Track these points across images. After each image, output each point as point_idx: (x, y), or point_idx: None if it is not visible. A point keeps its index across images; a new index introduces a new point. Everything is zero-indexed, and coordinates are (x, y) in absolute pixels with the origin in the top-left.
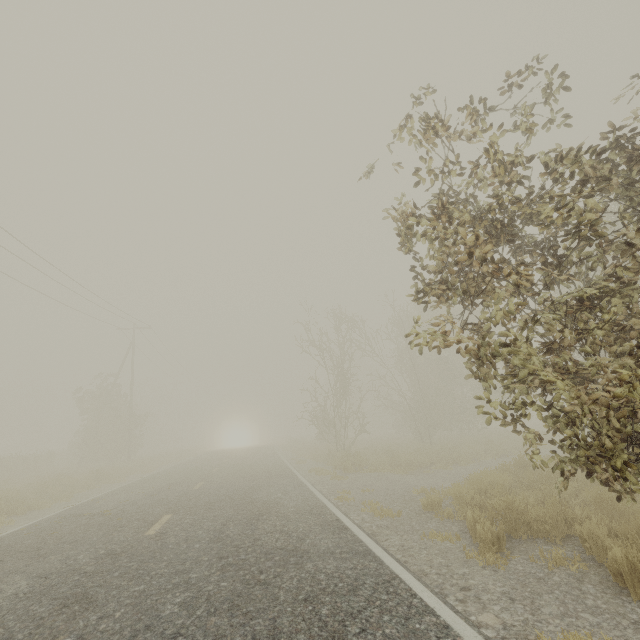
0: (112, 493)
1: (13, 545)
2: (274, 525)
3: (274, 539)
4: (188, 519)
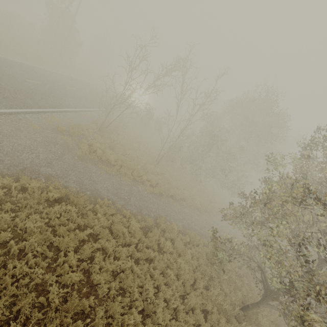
0: None
1: None
2: None
3: None
4: None
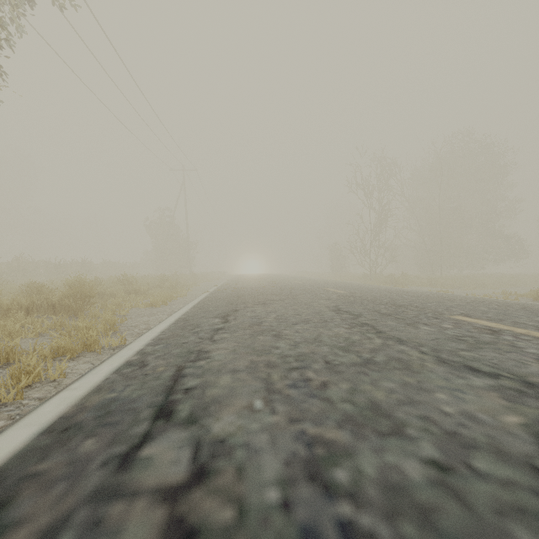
0: (231, 283)
1: (241, 293)
2: (436, 295)
3: (461, 298)
4: (351, 290)
